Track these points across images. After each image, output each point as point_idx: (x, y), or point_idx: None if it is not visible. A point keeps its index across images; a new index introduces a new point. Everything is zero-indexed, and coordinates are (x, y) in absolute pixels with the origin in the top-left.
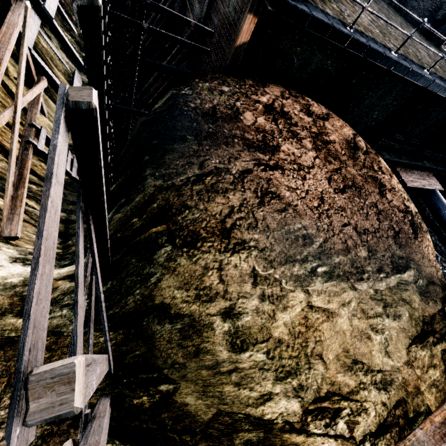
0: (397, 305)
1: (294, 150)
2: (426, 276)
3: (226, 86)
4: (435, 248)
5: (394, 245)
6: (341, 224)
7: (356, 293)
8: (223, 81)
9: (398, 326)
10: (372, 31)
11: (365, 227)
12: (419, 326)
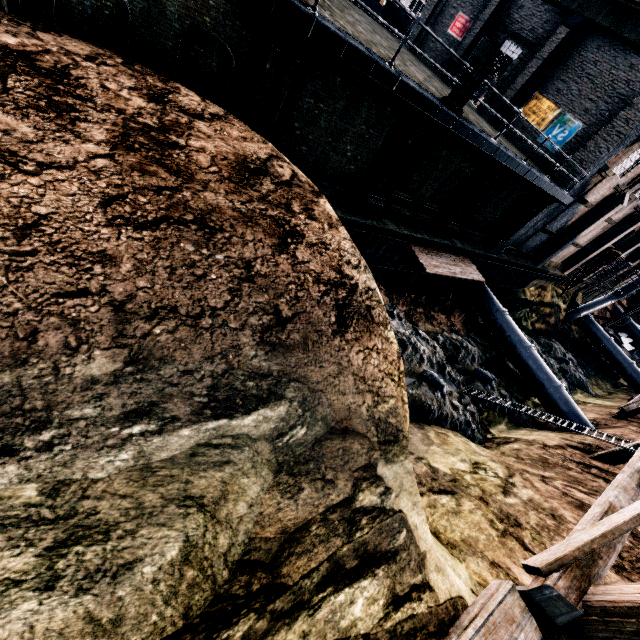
0: (143, 525)
1: (21, 127)
2: (330, 416)
3: None
4: (491, 368)
5: (251, 346)
6: (60, 291)
7: None
8: None
9: (88, 617)
10: None
11: (167, 303)
12: (209, 587)
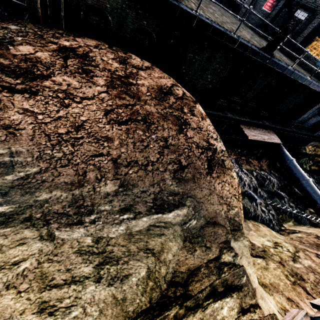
0: (131, 259)
1: (73, 82)
2: (207, 215)
3: (16, 26)
4: (284, 191)
5: (169, 180)
6: (92, 154)
7: (49, 244)
8: (19, 23)
9: (113, 296)
10: (182, 0)
11: (133, 159)
12: (158, 291)
